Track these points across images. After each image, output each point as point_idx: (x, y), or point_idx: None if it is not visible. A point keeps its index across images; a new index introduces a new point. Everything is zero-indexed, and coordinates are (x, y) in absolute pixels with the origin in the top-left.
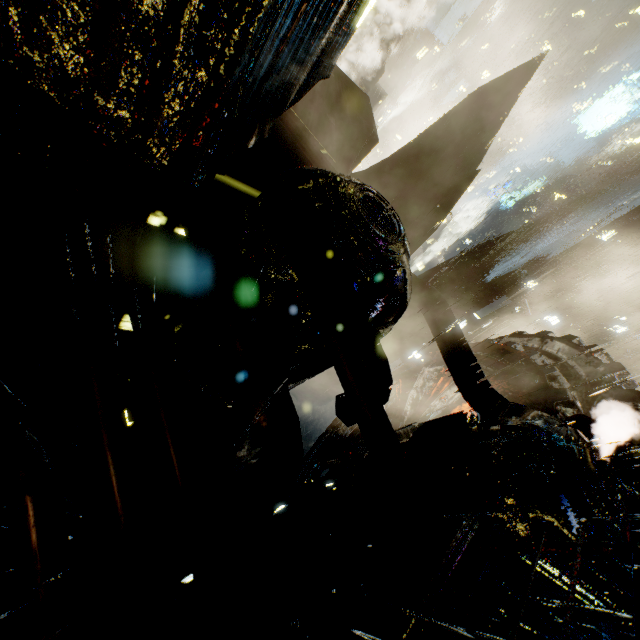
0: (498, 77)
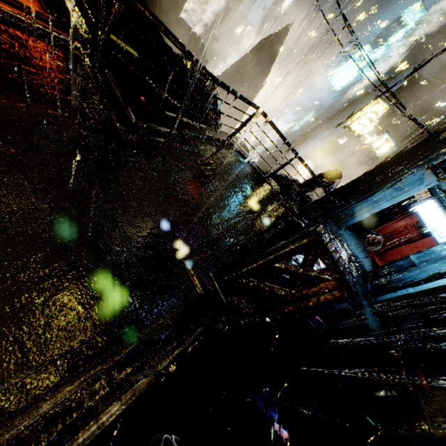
0: (271, 34)
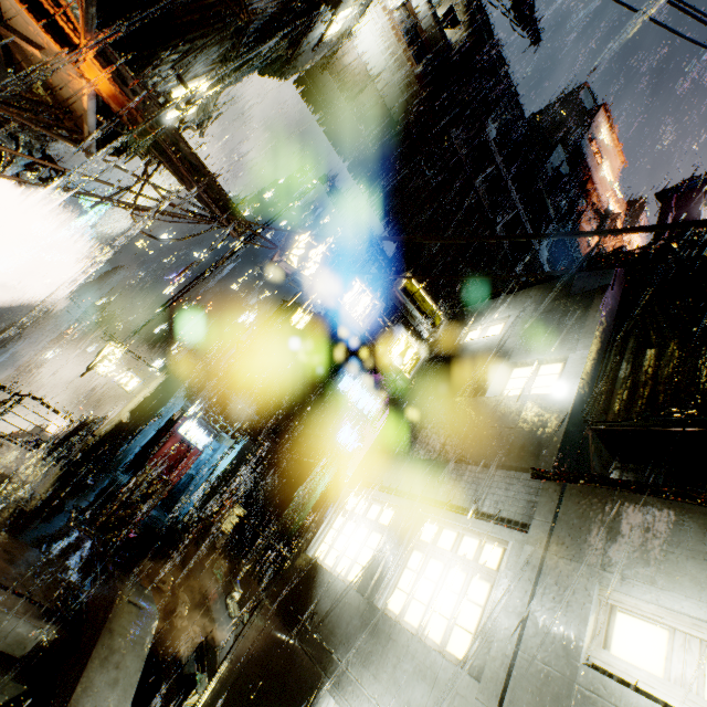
0: None
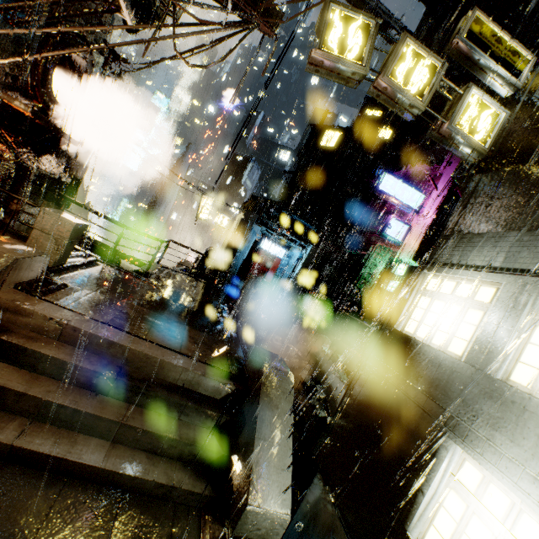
0: None
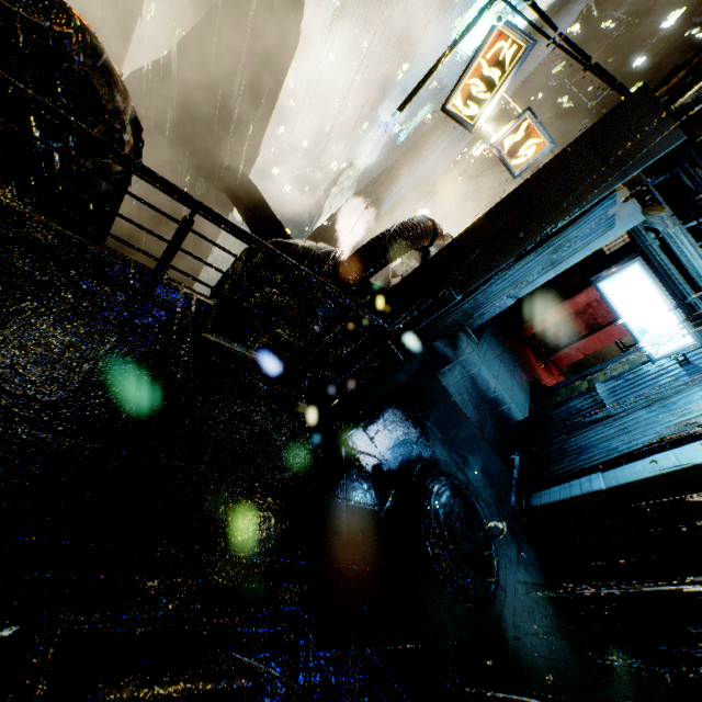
0: None
